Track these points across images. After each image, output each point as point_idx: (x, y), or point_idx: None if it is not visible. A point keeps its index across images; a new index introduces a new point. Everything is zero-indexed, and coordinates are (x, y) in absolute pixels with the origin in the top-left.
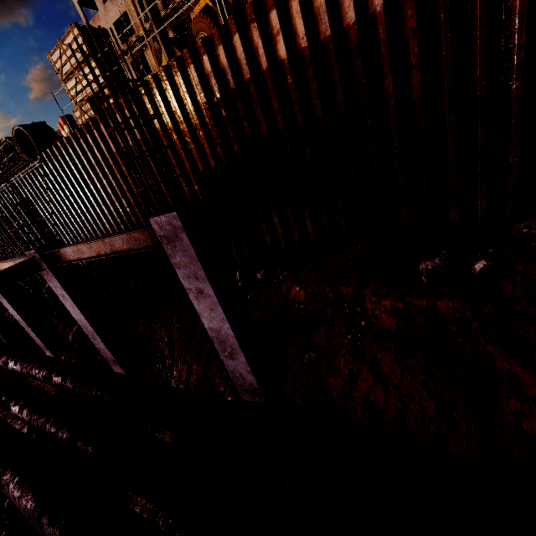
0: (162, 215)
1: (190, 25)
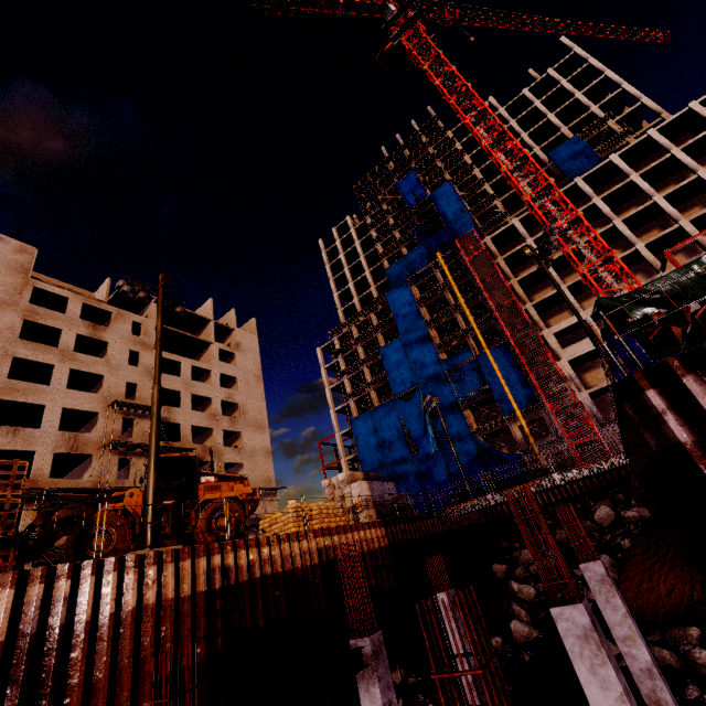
0: (375, 633)
1: (93, 514)
